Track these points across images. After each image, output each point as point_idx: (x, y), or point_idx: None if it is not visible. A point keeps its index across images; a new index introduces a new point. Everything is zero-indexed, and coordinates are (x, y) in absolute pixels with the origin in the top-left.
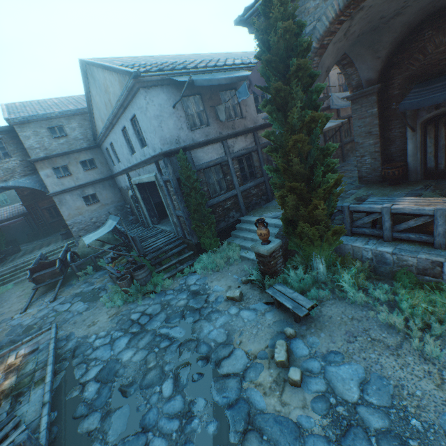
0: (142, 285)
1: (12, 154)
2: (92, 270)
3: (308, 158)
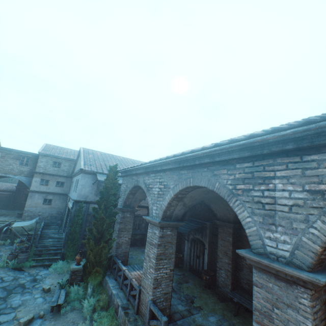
0: (18, 262)
1: (29, 165)
2: (9, 243)
3: (102, 231)
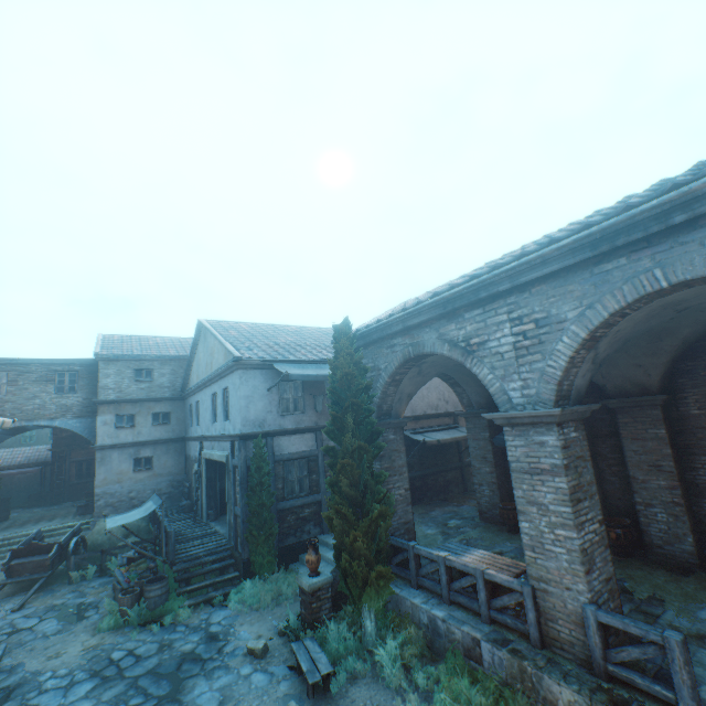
0: (150, 608)
1: (79, 389)
2: (93, 573)
3: (361, 481)
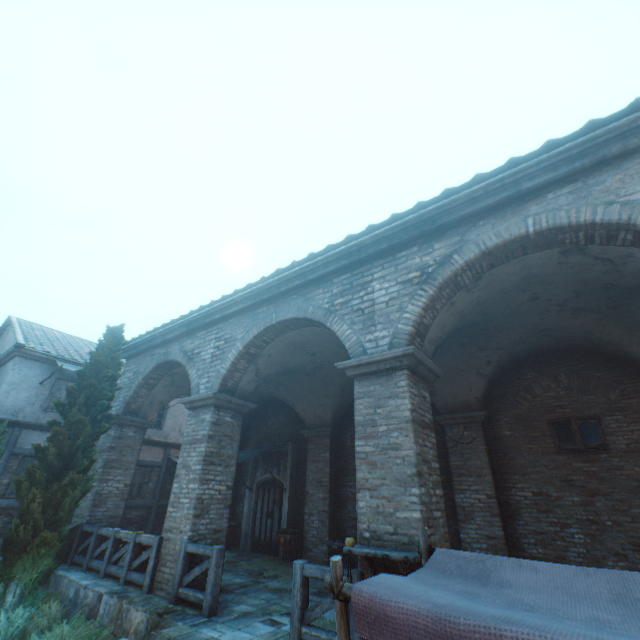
0: None
1: None
2: None
3: (71, 453)
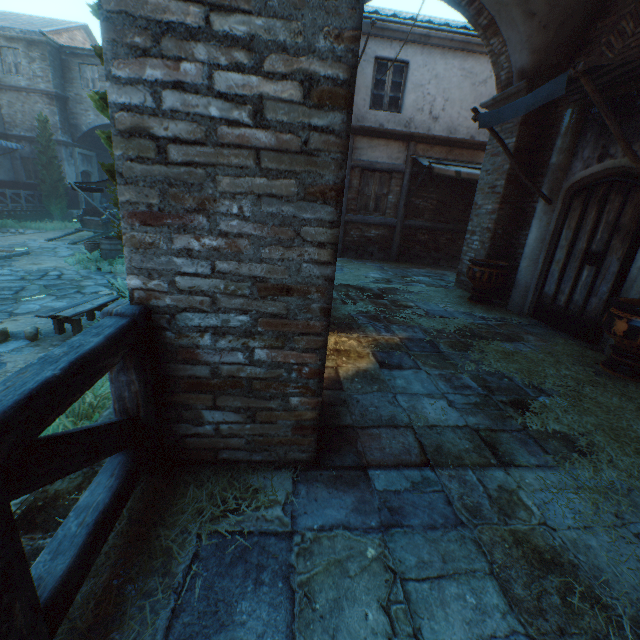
0: (103, 258)
1: None
2: None
3: None
